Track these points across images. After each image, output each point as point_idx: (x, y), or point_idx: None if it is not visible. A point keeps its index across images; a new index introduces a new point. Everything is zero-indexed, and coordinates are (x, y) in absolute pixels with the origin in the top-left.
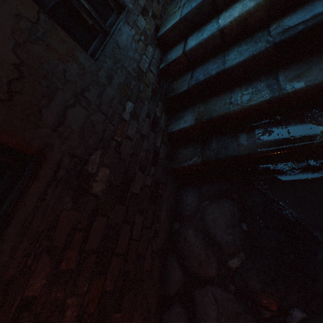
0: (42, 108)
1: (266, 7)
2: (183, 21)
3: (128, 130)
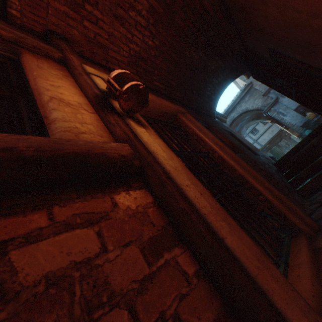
0: (244, 151)
1: (317, 139)
2: (285, 156)
3: (267, 168)
